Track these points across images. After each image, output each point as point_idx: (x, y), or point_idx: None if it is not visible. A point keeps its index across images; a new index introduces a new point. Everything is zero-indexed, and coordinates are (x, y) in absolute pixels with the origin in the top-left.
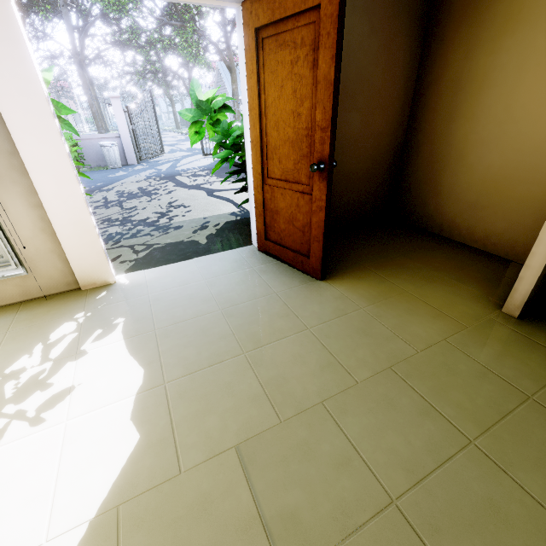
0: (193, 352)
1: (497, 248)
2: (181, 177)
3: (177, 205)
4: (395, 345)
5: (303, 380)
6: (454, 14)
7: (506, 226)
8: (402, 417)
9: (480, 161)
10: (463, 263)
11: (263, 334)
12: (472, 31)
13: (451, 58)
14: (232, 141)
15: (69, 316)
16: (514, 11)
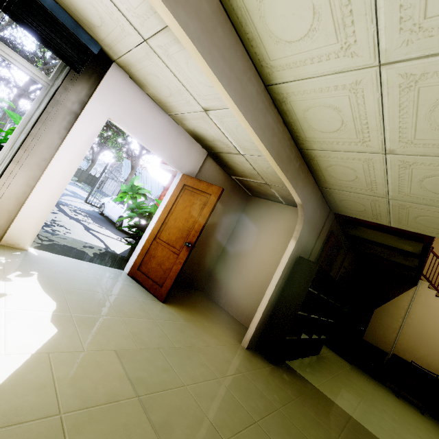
0: (88, 306)
1: (245, 322)
2: (64, 207)
3: (60, 224)
4: (195, 340)
5: (150, 338)
6: (249, 218)
7: (250, 311)
8: (193, 363)
9: (247, 277)
10: (230, 323)
11: (129, 313)
12: (253, 227)
13: (245, 232)
14: (141, 211)
15: None
16: (265, 229)
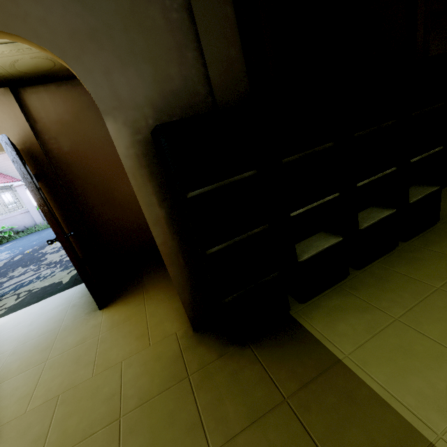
0: None
1: None
2: None
3: None
4: (84, 371)
5: None
6: None
7: None
8: (19, 445)
9: None
10: None
11: (14, 370)
12: None
13: None
14: None
15: None
16: None
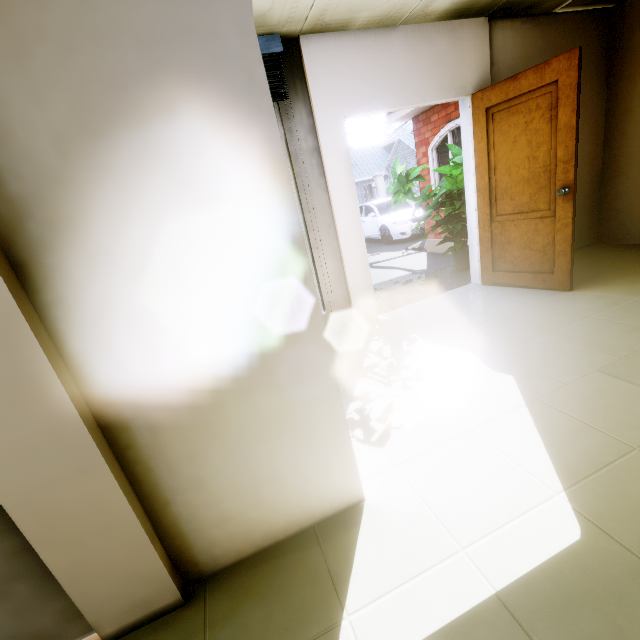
0: (500, 340)
1: None
2: None
3: None
4: None
5: (618, 339)
6: (638, 56)
7: None
8: None
9: None
10: None
11: (551, 324)
12: None
13: None
14: (434, 201)
15: (369, 339)
16: None
